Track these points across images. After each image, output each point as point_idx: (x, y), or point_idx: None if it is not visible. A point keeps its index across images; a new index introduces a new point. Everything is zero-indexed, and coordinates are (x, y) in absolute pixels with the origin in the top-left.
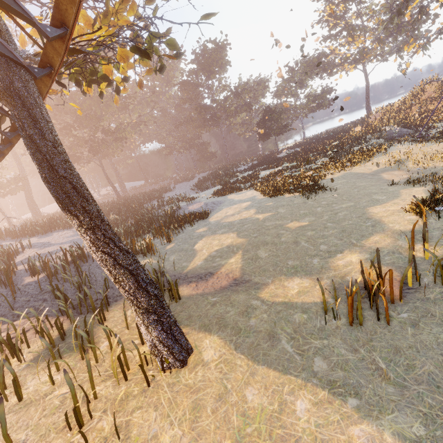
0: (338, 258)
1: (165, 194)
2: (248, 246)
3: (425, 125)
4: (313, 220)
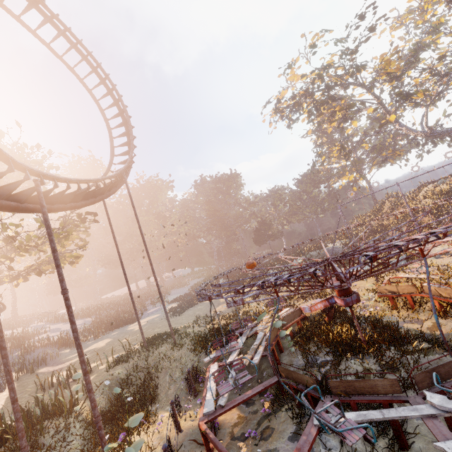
0: (93, 364)
1: (176, 290)
2: (97, 350)
3: (332, 251)
4: (133, 338)
